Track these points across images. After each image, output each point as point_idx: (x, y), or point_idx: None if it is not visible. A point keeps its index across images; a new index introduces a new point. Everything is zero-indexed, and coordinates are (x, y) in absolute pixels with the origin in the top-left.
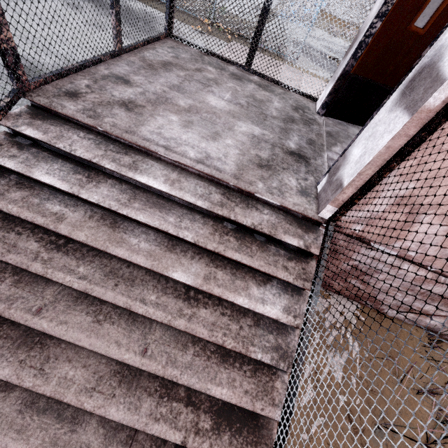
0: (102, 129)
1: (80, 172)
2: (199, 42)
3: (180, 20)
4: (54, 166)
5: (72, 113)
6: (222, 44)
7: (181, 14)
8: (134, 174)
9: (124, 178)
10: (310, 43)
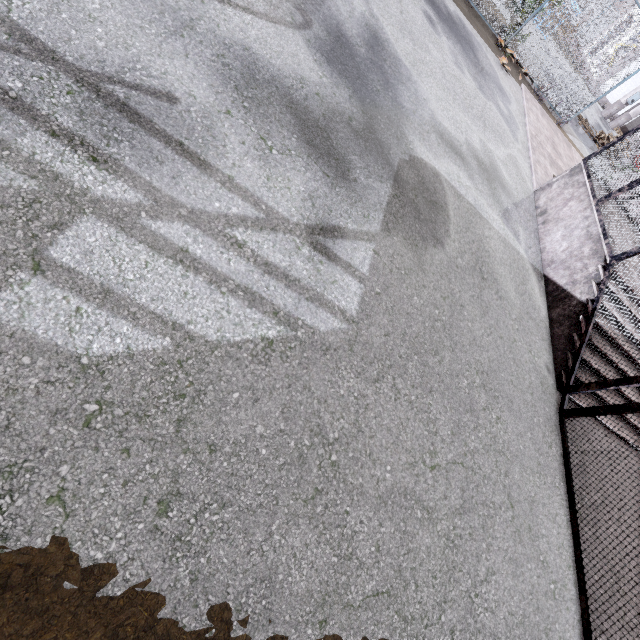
0: (631, 288)
1: (619, 311)
2: (509, 89)
3: (480, 35)
4: (614, 307)
5: (623, 278)
6: (519, 90)
7: (474, 17)
8: (639, 317)
9: (628, 315)
10: (553, 72)
